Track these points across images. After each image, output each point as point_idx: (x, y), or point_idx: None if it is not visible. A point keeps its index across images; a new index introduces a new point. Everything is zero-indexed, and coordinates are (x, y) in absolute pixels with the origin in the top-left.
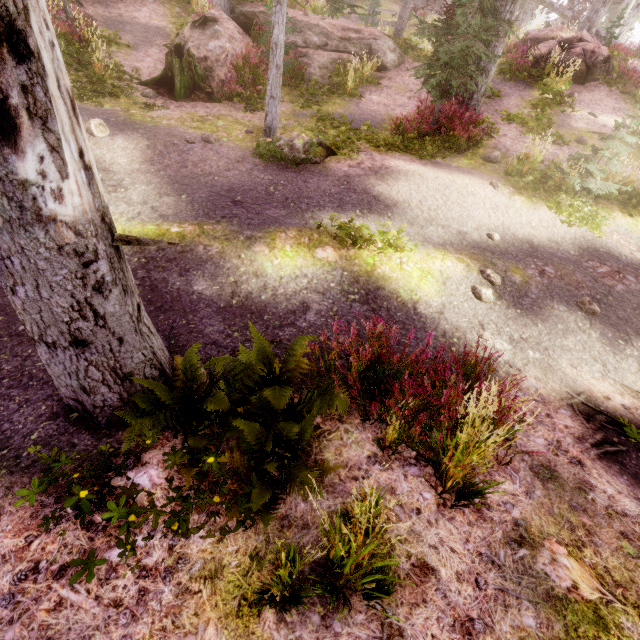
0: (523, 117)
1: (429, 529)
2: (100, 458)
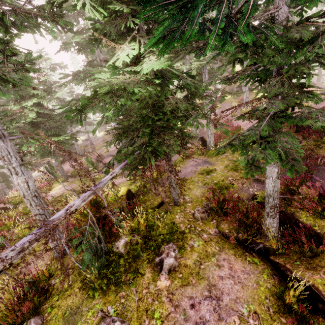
0: None
1: None
2: None
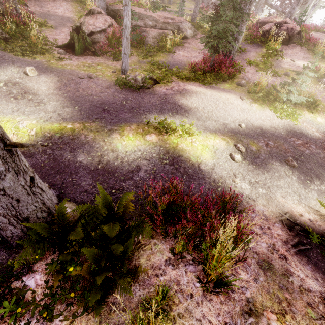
0: (257, 62)
1: (197, 308)
2: (8, 268)
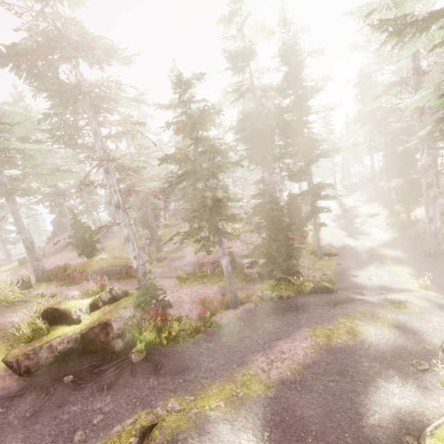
0: None
1: None
2: None
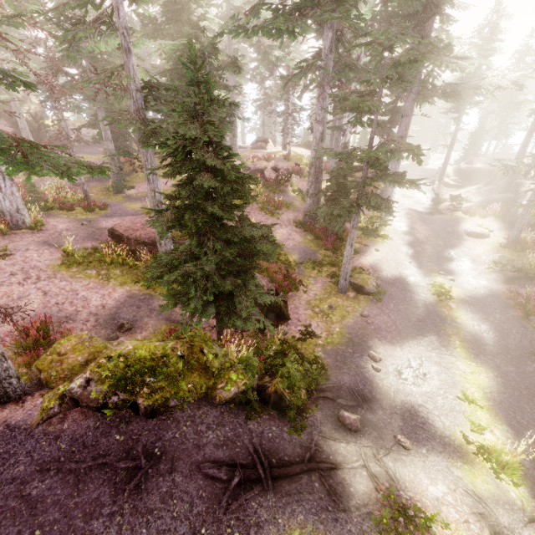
0: None
1: None
2: None
